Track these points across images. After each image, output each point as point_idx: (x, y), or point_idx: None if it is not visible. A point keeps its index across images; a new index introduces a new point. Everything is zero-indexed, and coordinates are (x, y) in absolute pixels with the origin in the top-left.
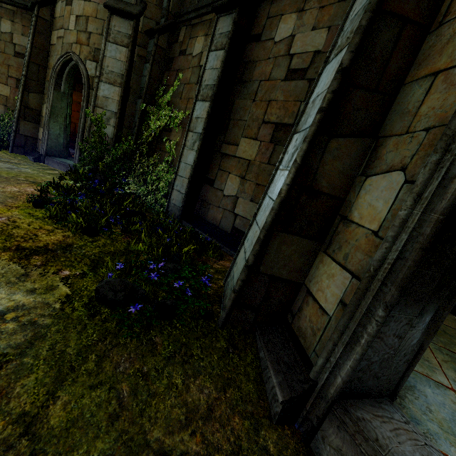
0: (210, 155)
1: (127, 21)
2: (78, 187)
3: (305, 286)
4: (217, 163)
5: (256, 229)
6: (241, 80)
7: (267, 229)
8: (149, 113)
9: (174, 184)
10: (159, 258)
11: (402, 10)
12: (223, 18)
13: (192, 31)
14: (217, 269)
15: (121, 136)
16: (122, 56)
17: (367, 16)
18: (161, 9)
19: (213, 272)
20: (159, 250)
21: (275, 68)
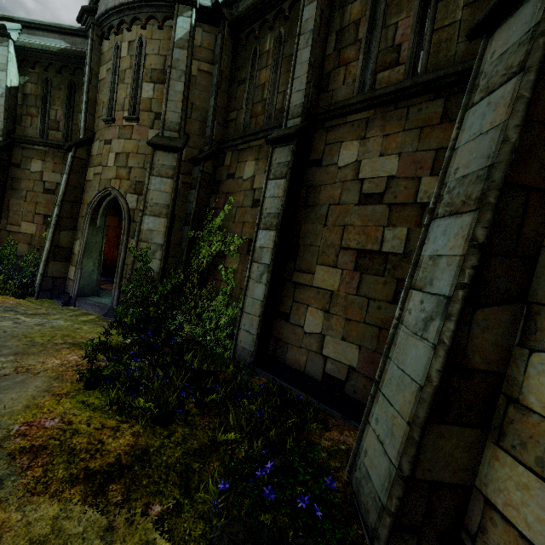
0: (280, 285)
1: (171, 154)
2: (129, 345)
3: (478, 491)
4: (290, 294)
5: (392, 411)
6: (305, 203)
7: (422, 426)
8: (197, 238)
9: (240, 322)
10: (258, 449)
11: (524, 180)
12: (279, 149)
13: (240, 156)
14: (329, 449)
15: (168, 268)
16: (167, 187)
17: (494, 194)
18: (204, 138)
19: (326, 456)
20: (259, 440)
21: (344, 192)
